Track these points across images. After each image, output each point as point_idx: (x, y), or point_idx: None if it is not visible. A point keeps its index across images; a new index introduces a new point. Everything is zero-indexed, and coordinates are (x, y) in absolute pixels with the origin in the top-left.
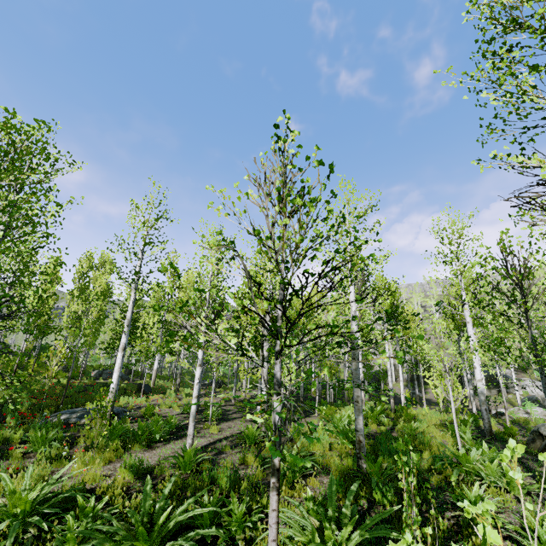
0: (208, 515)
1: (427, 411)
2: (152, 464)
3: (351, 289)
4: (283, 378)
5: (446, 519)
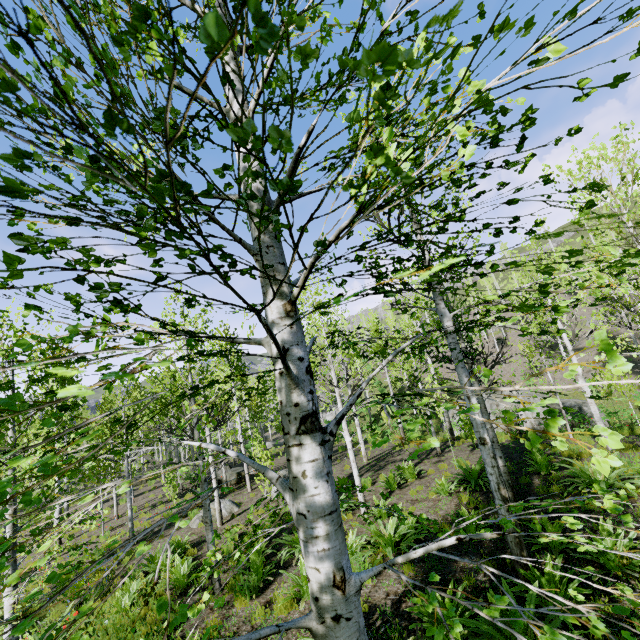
0: None
1: None
2: None
3: None
4: None
5: None
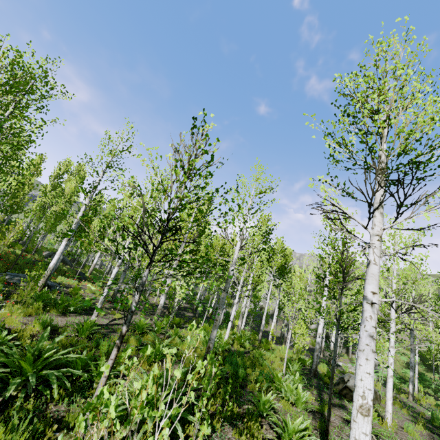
0: (81, 363)
1: (283, 348)
2: (59, 325)
3: (239, 242)
4: (146, 281)
5: (242, 409)
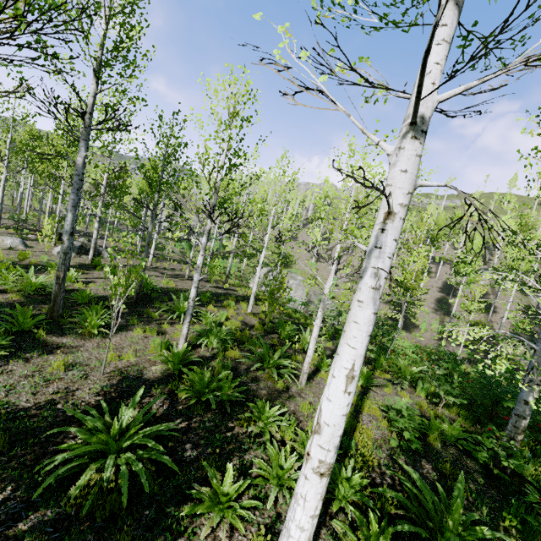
0: None
1: None
2: None
3: None
4: None
5: None
